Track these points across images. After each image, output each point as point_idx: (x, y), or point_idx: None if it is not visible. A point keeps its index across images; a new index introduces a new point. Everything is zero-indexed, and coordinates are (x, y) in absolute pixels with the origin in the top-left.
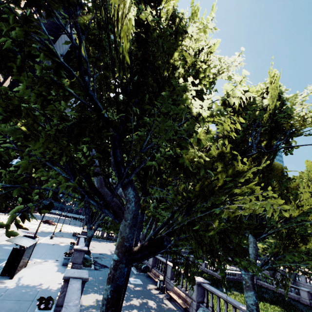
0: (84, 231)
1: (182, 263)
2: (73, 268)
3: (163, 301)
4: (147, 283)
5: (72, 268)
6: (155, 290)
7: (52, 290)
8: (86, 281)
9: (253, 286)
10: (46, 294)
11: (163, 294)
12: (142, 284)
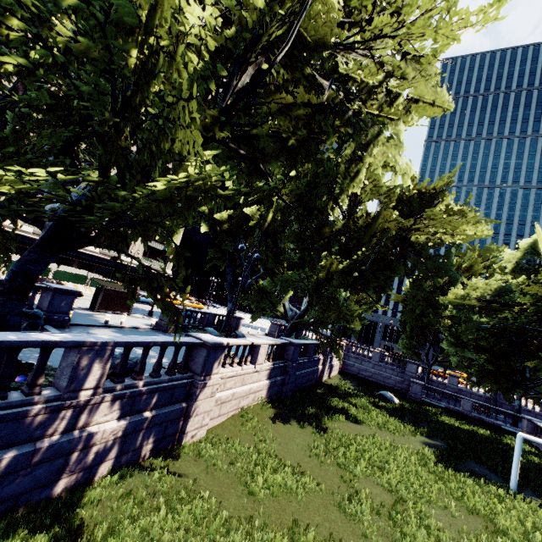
0: (272, 322)
1: (486, 424)
2: (160, 325)
3: None
4: None
5: (159, 324)
6: None
7: (97, 321)
8: (52, 289)
9: (22, 257)
10: (84, 319)
11: None
12: None
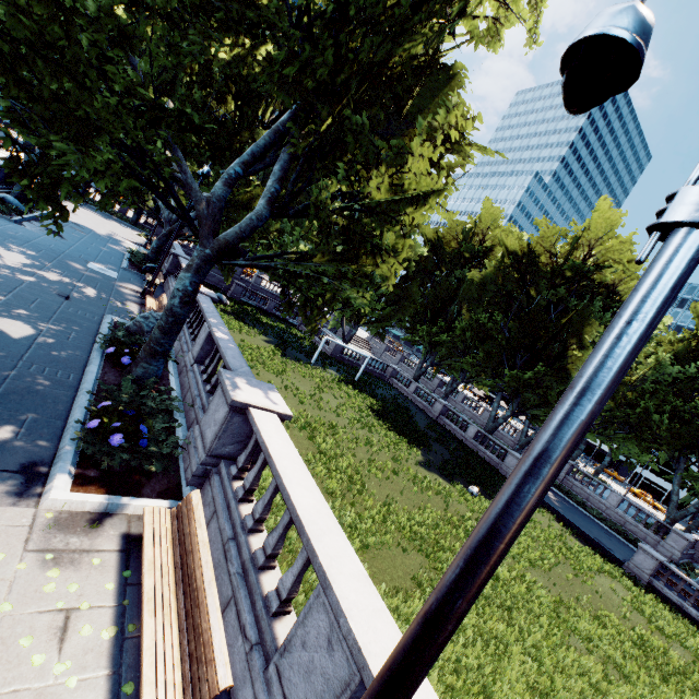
0: None
1: (280, 318)
2: None
3: (125, 301)
4: (129, 282)
5: None
6: (132, 291)
7: None
8: None
9: (199, 269)
10: None
11: (142, 299)
12: (111, 277)
